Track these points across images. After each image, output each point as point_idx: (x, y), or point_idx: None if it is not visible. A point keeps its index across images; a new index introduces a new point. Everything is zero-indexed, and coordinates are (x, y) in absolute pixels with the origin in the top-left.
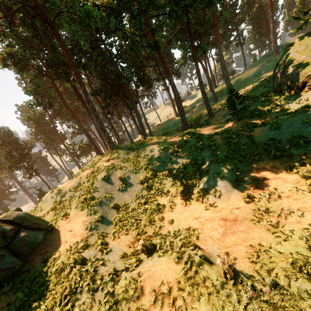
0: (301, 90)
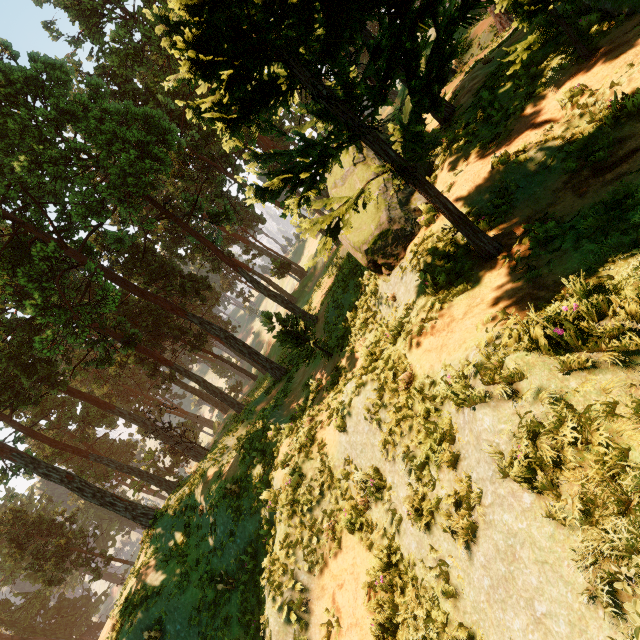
0: (380, 273)
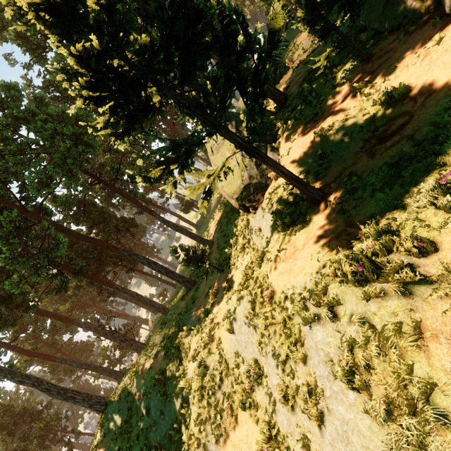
0: (249, 212)
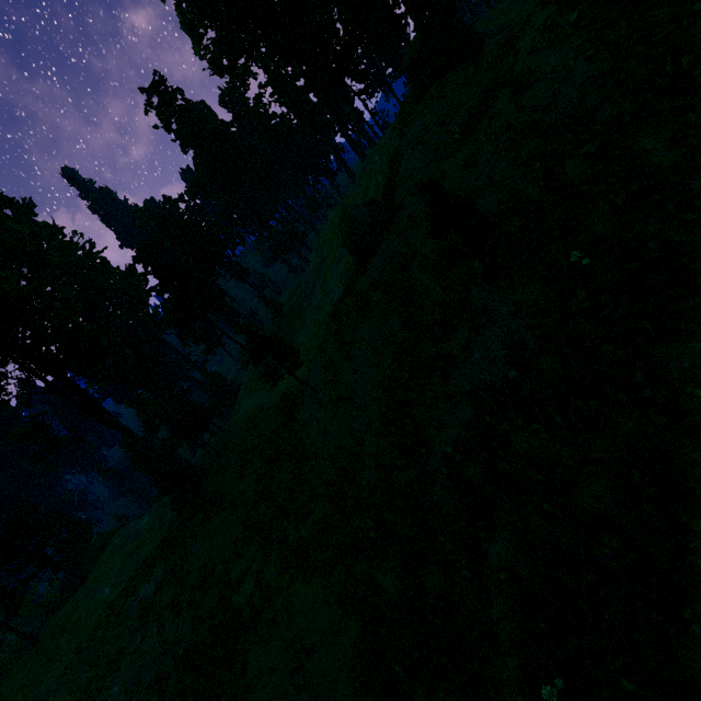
0: None
